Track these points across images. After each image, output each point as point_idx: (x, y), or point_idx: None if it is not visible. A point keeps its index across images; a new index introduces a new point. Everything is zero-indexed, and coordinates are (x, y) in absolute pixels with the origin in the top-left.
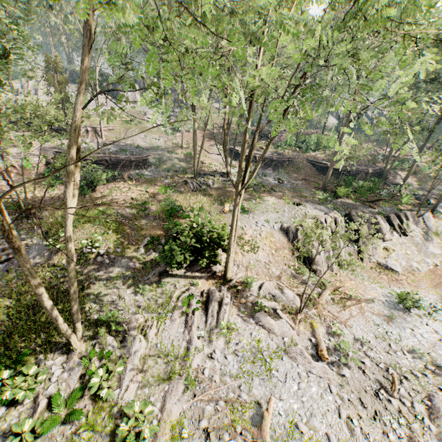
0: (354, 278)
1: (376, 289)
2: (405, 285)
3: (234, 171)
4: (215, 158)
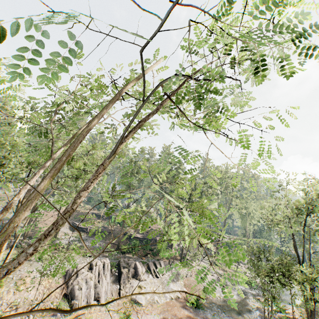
0: (104, 310)
1: (114, 316)
2: (140, 313)
3: (64, 237)
4: None
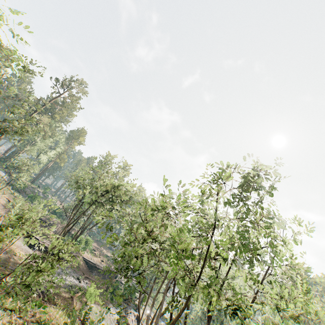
0: None
1: None
2: None
3: None
4: (19, 245)
